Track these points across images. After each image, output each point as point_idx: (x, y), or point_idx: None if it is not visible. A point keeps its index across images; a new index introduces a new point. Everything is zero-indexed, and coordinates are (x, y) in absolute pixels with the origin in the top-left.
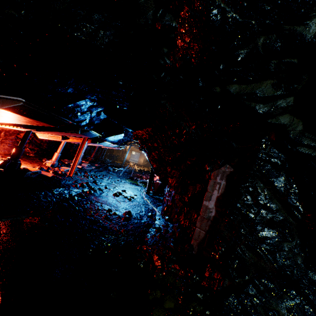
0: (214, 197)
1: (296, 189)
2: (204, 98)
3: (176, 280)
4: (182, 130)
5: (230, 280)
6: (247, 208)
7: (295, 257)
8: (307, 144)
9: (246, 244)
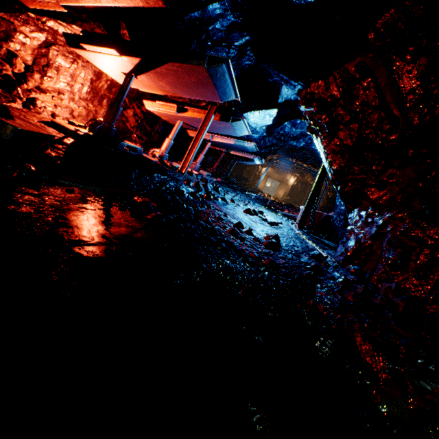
0: None
1: None
2: None
3: None
4: None
5: None
6: None
7: None
8: None
9: None
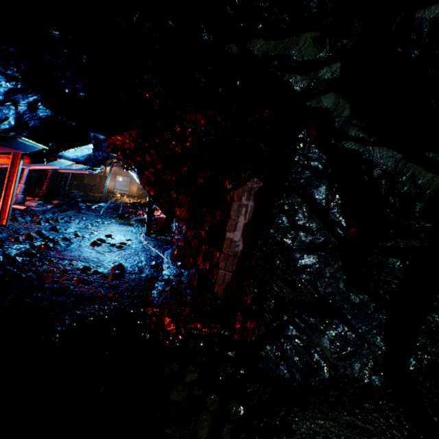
0: (240, 225)
1: (339, 200)
2: (214, 68)
3: (198, 343)
4: (185, 128)
5: (267, 326)
6: (282, 233)
7: (336, 283)
8: (355, 136)
9: (283, 278)
